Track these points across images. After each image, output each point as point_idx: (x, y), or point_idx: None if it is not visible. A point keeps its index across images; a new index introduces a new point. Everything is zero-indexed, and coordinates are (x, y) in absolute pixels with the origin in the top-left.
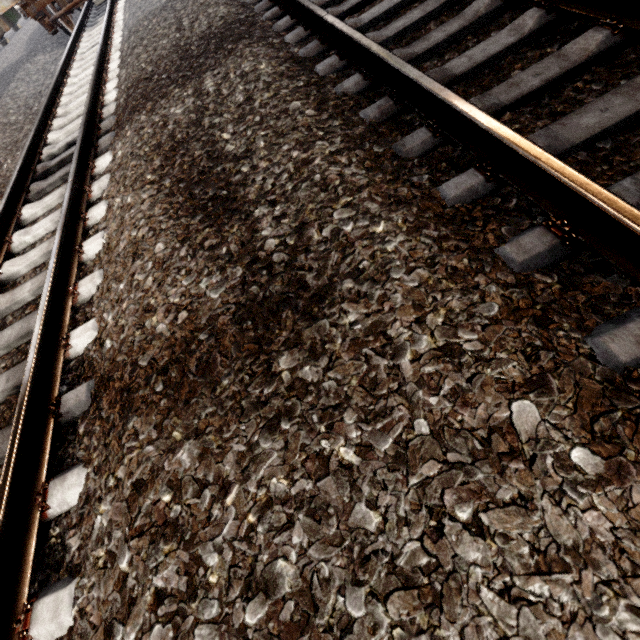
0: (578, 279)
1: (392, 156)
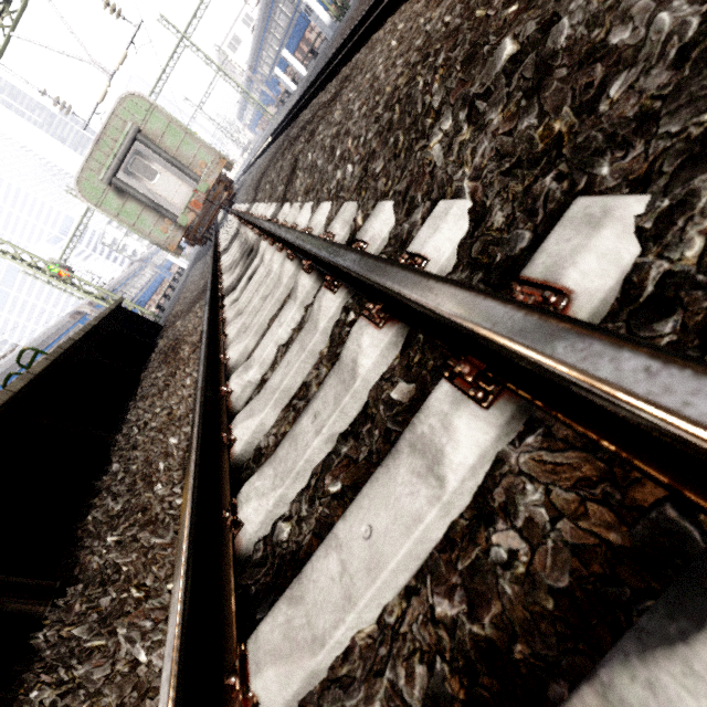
0: None
1: None
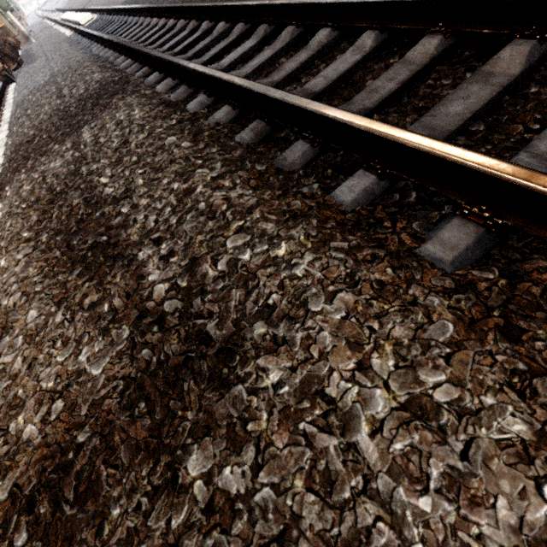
0: (520, 267)
1: (276, 171)
